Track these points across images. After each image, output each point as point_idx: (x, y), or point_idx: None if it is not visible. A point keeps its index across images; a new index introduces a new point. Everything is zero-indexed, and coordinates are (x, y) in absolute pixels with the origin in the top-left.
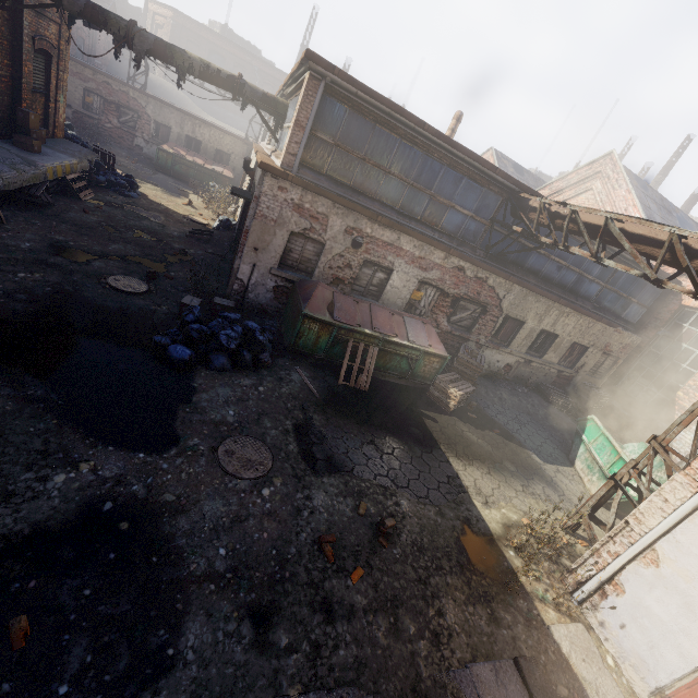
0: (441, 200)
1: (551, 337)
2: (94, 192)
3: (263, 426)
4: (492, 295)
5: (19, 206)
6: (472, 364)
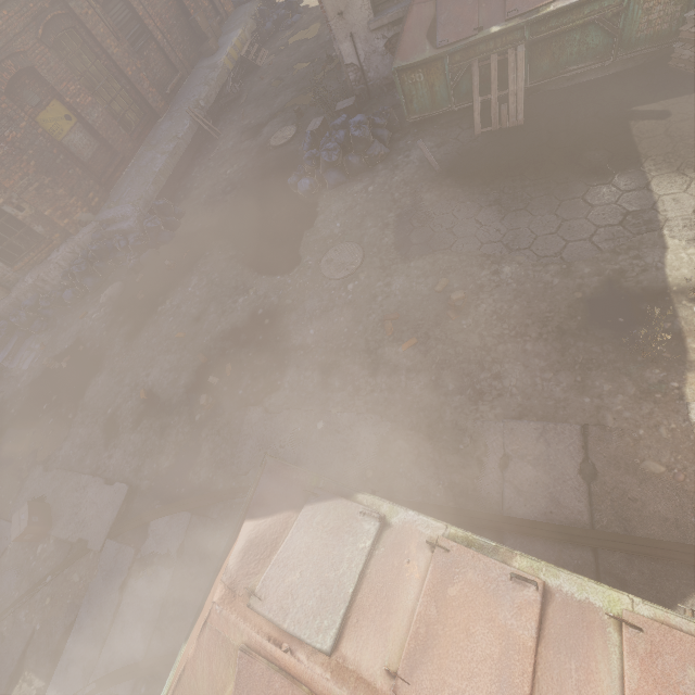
0: None
1: None
2: (268, 48)
3: (364, 228)
4: None
5: (227, 111)
6: None
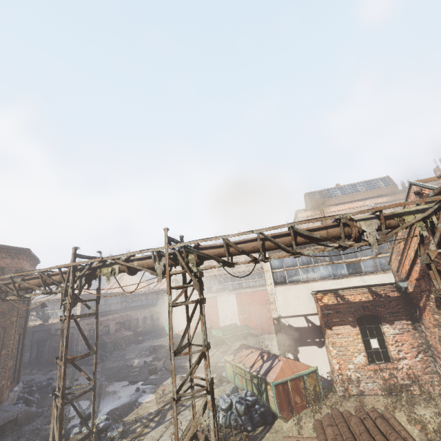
0: (110, 304)
1: (145, 317)
2: None
3: (125, 356)
4: (130, 316)
5: None
6: (138, 332)
